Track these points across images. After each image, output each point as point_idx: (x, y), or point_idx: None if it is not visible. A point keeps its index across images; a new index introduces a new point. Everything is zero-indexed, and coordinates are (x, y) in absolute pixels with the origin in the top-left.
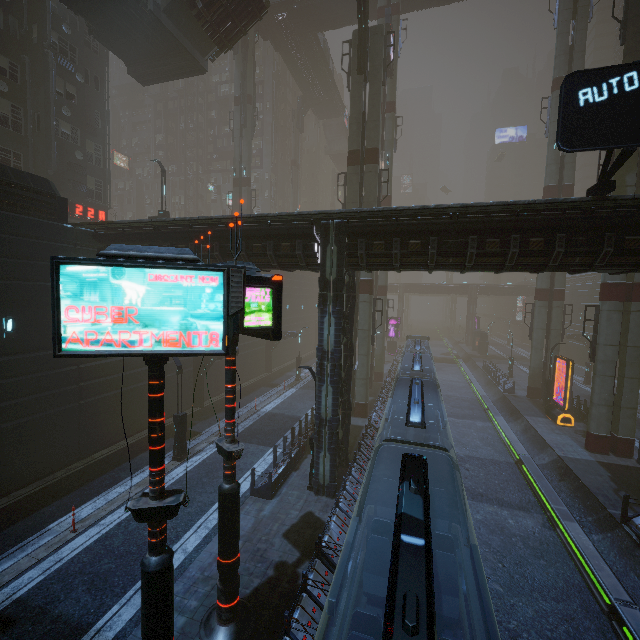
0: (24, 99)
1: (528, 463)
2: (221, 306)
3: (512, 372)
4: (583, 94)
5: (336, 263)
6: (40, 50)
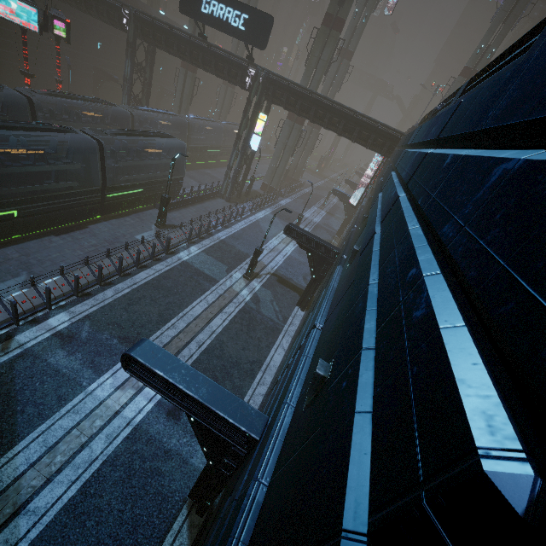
0: None
1: None
2: (37, 20)
3: (302, 175)
4: None
5: (133, 34)
6: None
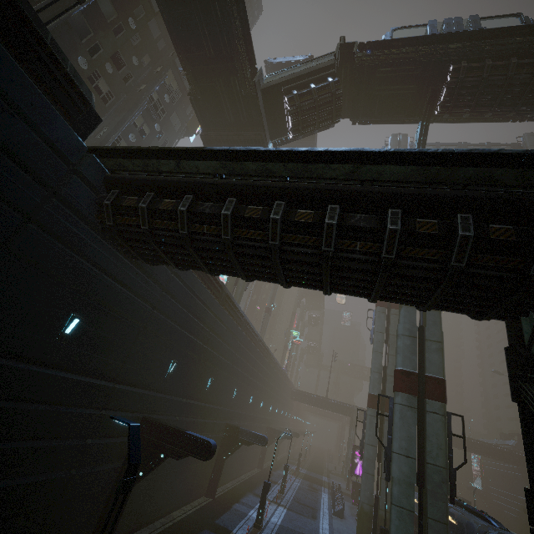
0: (102, 116)
1: None
2: None
3: None
4: None
5: None
6: (139, 95)
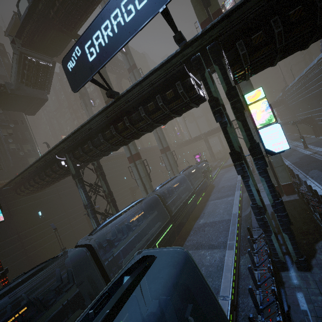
0: None
1: (233, 217)
2: None
3: None
4: (69, 66)
5: (72, 166)
6: None
